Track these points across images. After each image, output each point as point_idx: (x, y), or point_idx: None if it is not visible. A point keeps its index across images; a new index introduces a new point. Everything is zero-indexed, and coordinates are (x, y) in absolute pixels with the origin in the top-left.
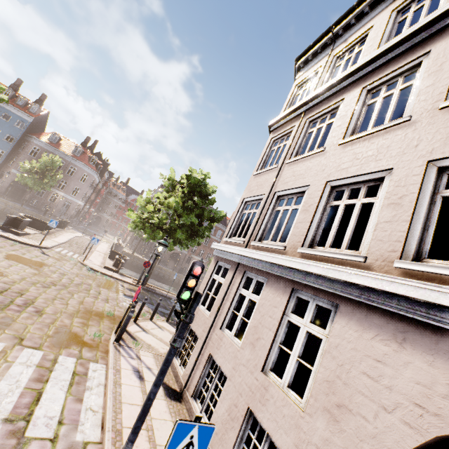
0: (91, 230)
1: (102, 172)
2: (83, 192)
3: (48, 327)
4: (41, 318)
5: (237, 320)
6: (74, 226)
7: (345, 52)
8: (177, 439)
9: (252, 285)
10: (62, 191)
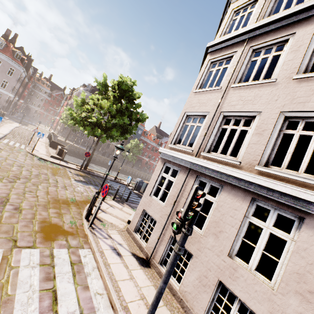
0: (24, 119)
1: (26, 67)
2: (11, 85)
3: (31, 223)
4: (22, 215)
5: None
6: (9, 116)
7: None
8: None
9: (206, 188)
10: None
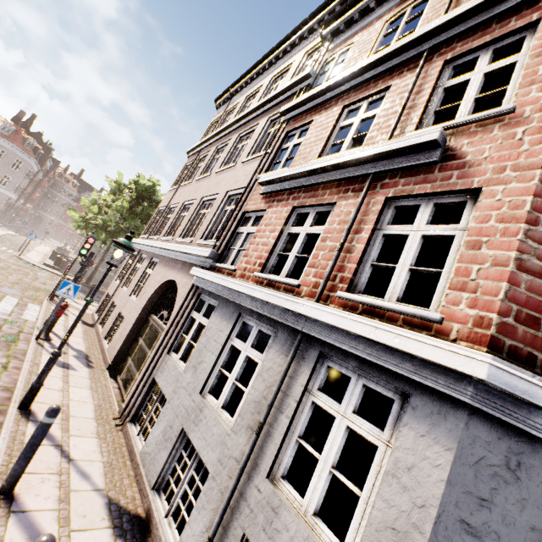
0: (28, 231)
1: (42, 158)
2: (15, 182)
3: None
4: None
5: (130, 280)
6: (4, 224)
7: (232, 111)
8: (64, 286)
9: (142, 260)
10: None
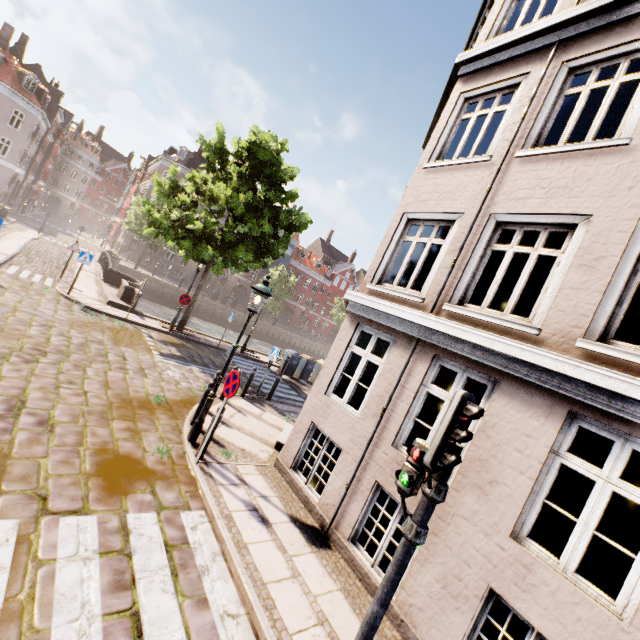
0: (48, 223)
1: (49, 109)
2: (19, 149)
3: (77, 456)
4: (55, 438)
5: (430, 439)
6: (16, 216)
7: None
8: None
9: (456, 383)
10: None
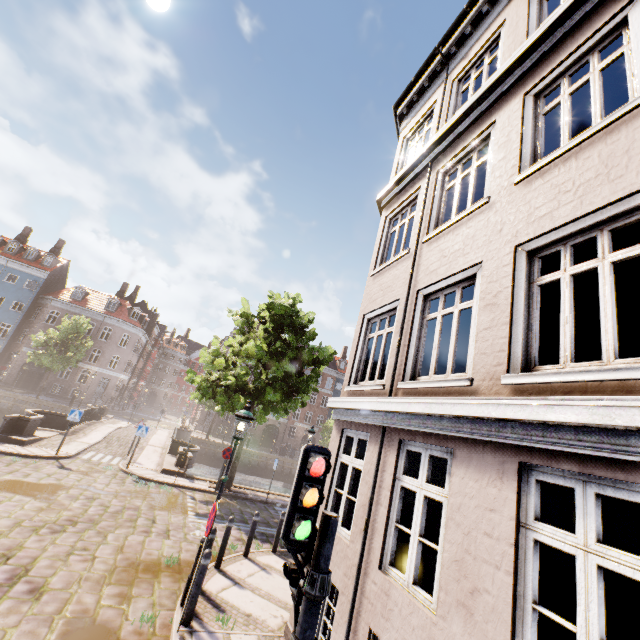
0: (143, 414)
1: (149, 327)
2: (125, 361)
3: (48, 625)
4: (36, 606)
5: (411, 547)
6: (117, 413)
7: (469, 70)
8: None
9: (422, 466)
10: (94, 364)
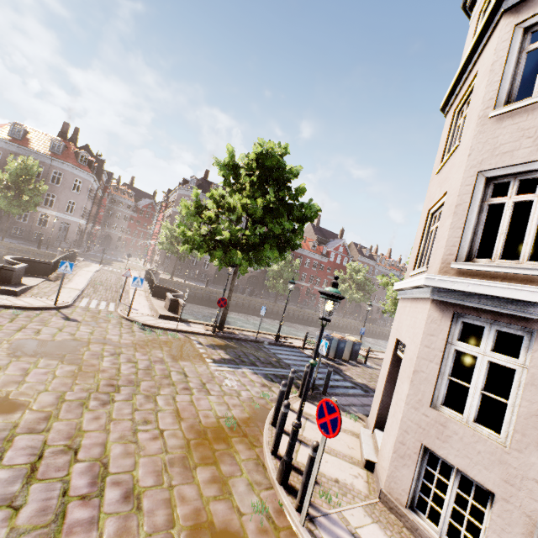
0: (105, 255)
1: (97, 173)
2: (81, 206)
3: None
4: (143, 520)
5: None
6: (83, 255)
7: None
8: None
9: None
10: (51, 209)
